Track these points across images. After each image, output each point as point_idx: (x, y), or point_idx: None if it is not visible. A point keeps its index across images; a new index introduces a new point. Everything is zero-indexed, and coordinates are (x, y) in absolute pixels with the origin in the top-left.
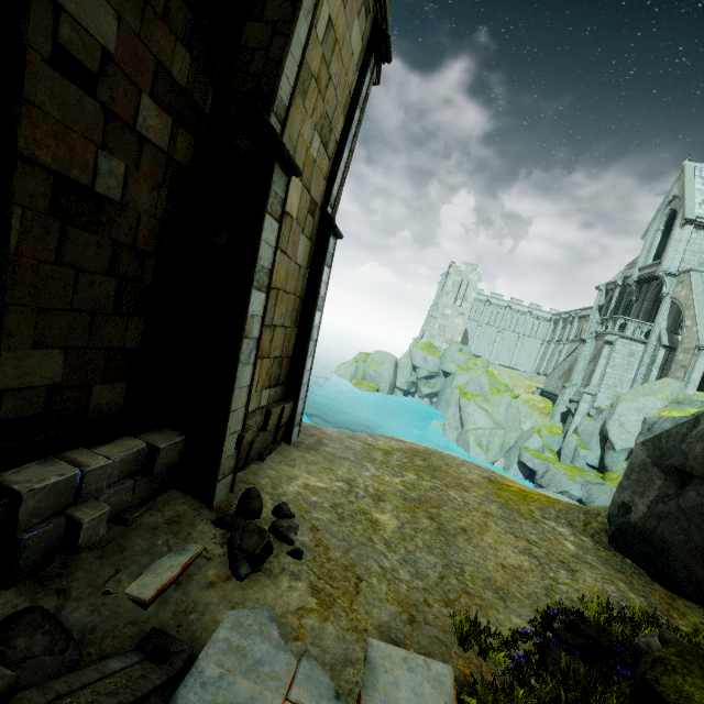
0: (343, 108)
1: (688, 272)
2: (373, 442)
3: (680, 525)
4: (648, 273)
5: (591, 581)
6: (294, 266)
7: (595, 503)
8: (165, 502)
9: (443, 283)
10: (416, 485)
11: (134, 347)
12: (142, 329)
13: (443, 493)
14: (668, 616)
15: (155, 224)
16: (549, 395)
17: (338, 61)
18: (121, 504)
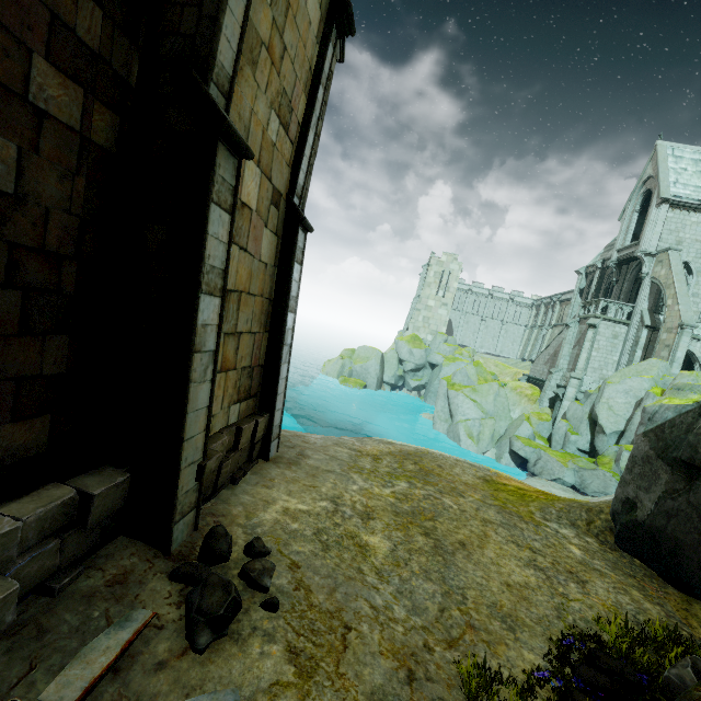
0: (304, 85)
1: (666, 251)
2: (361, 447)
3: (692, 523)
4: (627, 254)
5: (603, 593)
6: (258, 265)
7: (589, 488)
8: (109, 555)
9: (425, 274)
10: (408, 495)
11: (57, 372)
12: (66, 350)
13: (438, 501)
14: (688, 626)
15: (72, 222)
16: (536, 381)
17: (293, 29)
18: (44, 571)
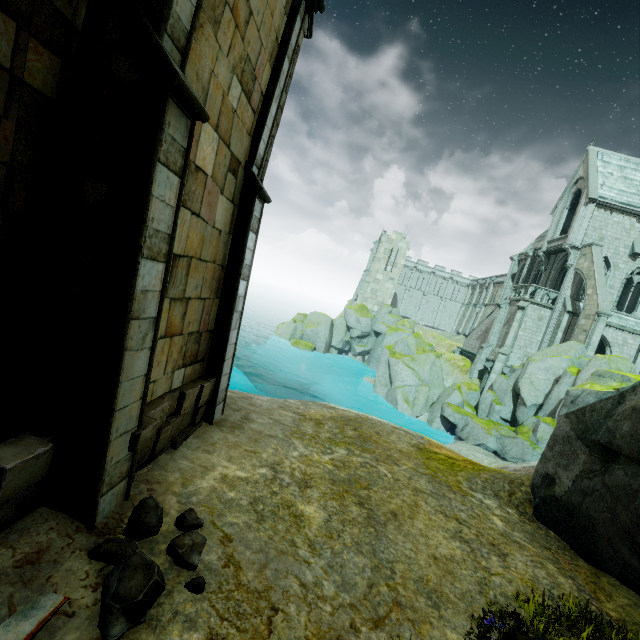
0: (269, 55)
1: (590, 246)
2: (305, 411)
3: (606, 503)
4: (556, 246)
5: (522, 566)
6: (211, 231)
7: (508, 454)
8: (24, 530)
9: (376, 250)
10: (346, 463)
11: None
12: None
13: (374, 469)
14: (596, 600)
15: None
16: (468, 354)
17: None
18: None
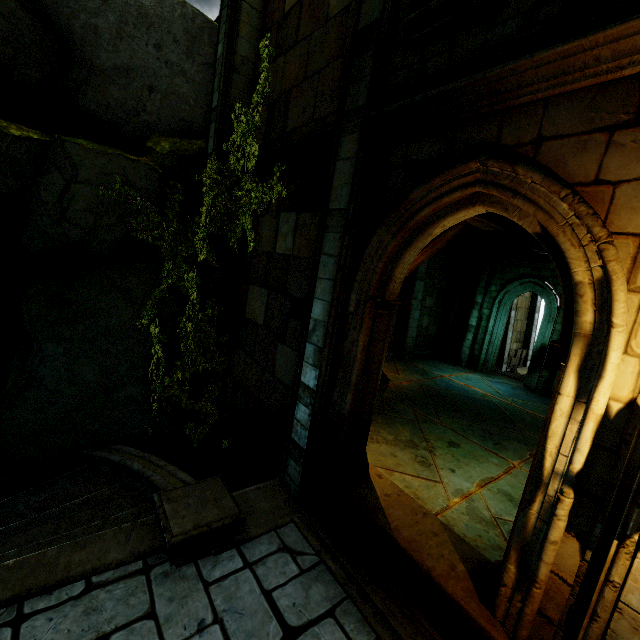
0: None
1: None
2: None
3: None
4: None
5: None
6: (524, 298)
7: None
8: None
9: None
10: None
11: None
12: None
13: None
14: None
15: None
16: None
17: None
18: None
